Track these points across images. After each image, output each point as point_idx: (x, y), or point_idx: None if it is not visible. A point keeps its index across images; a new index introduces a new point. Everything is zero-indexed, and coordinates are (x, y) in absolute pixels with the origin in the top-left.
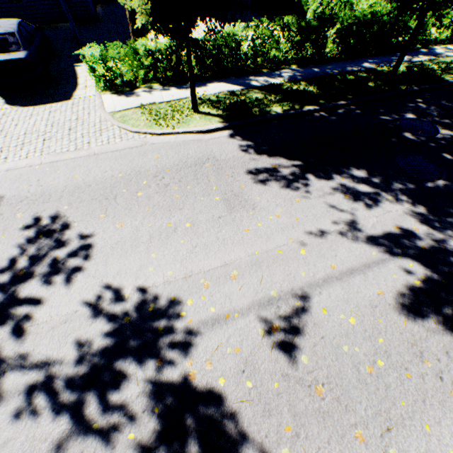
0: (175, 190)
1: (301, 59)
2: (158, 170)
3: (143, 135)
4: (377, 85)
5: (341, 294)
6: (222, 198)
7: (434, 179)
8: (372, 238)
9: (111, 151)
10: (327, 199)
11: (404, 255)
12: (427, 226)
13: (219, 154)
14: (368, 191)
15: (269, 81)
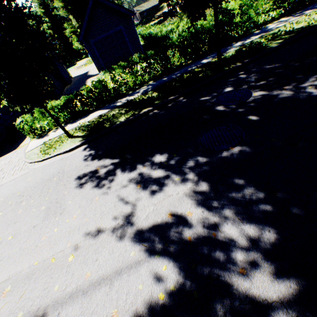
0: (23, 205)
1: (155, 76)
2: (25, 189)
3: (34, 163)
4: (205, 73)
5: (76, 316)
6: (47, 206)
7: (230, 147)
8: (140, 232)
9: (10, 181)
10: (121, 192)
11: (163, 253)
12: (203, 207)
13: (68, 167)
14: (160, 175)
15: (128, 99)
